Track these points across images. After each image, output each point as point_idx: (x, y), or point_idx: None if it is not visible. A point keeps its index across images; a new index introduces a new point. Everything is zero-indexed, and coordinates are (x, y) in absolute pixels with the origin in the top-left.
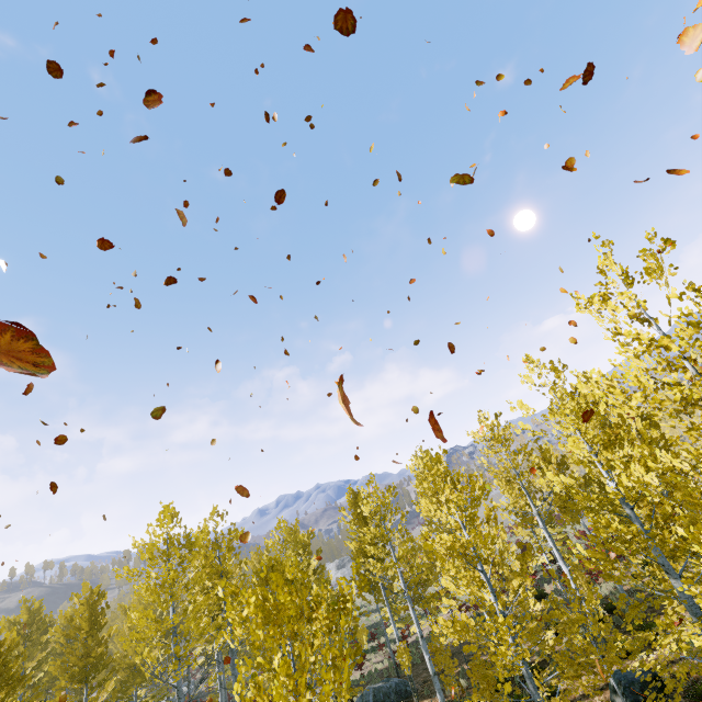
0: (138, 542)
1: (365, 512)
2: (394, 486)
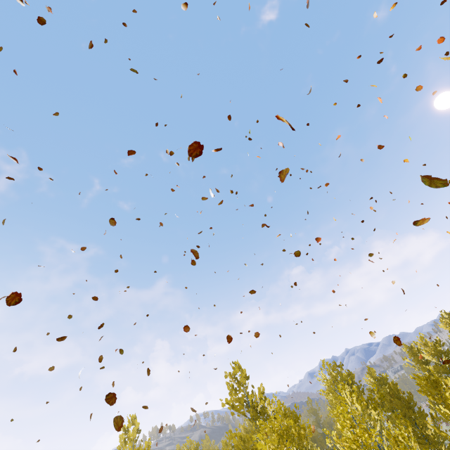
0: (320, 378)
1: (422, 358)
2: (439, 339)
